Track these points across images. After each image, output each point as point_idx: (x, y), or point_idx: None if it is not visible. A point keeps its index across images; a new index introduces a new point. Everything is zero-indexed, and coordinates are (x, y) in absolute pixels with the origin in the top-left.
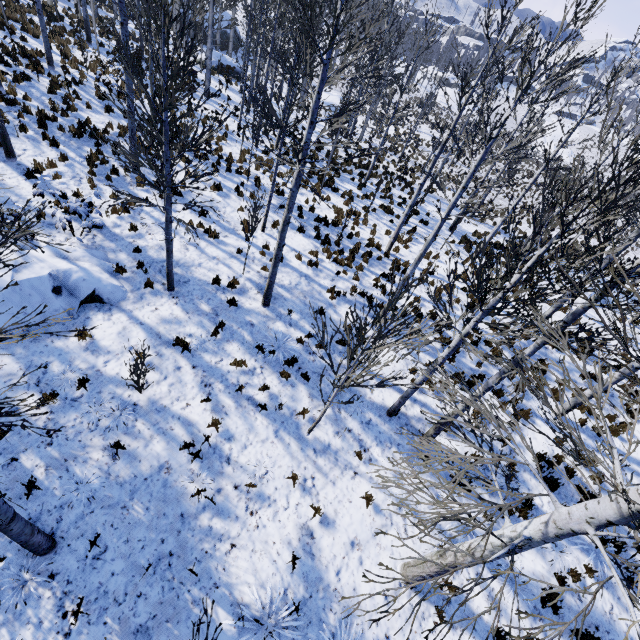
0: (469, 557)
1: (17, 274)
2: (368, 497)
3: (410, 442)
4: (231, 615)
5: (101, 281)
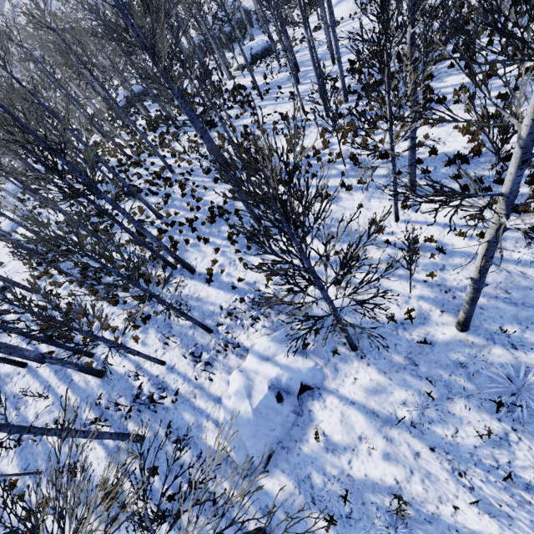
0: None
1: (251, 399)
2: None
3: None
4: None
5: (301, 371)
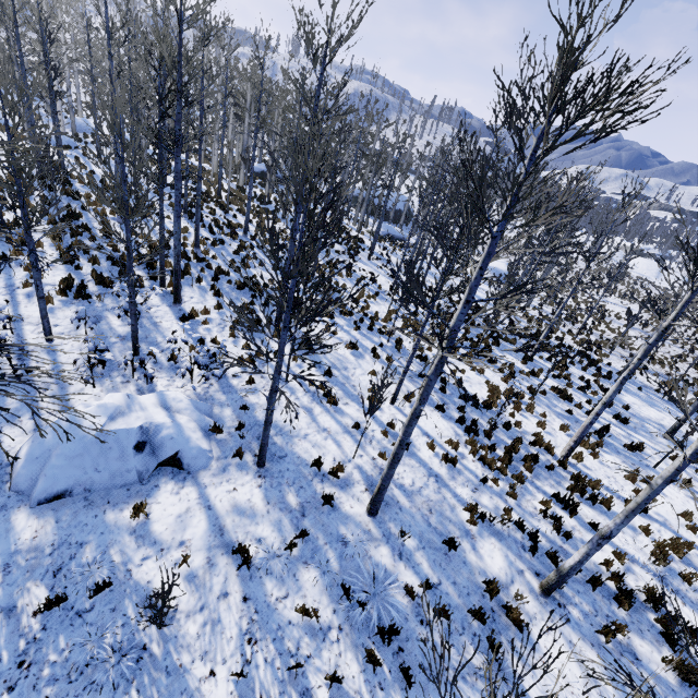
0: None
1: (111, 422)
2: None
3: None
4: None
5: (189, 442)
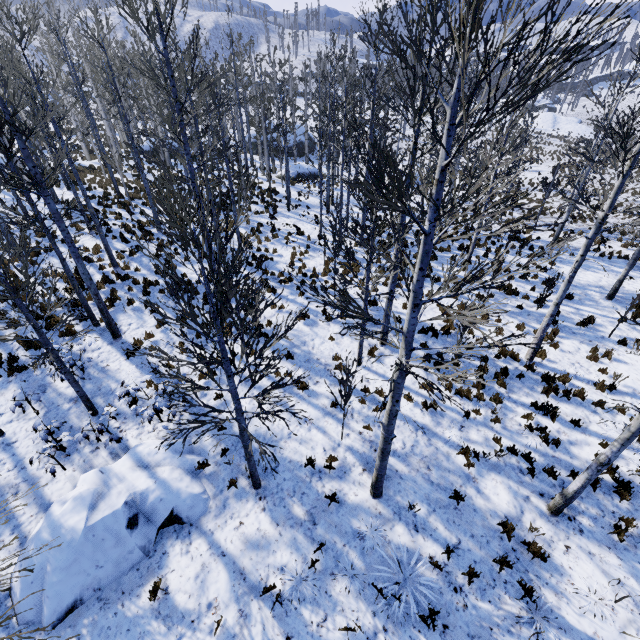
0: None
1: (93, 512)
2: None
3: None
4: None
5: (180, 494)
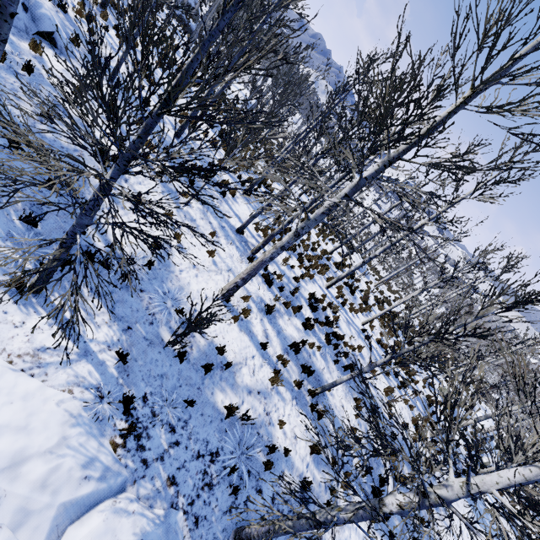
0: (273, 249)
1: None
2: (212, 251)
3: (244, 250)
4: (104, 244)
5: (61, 32)
